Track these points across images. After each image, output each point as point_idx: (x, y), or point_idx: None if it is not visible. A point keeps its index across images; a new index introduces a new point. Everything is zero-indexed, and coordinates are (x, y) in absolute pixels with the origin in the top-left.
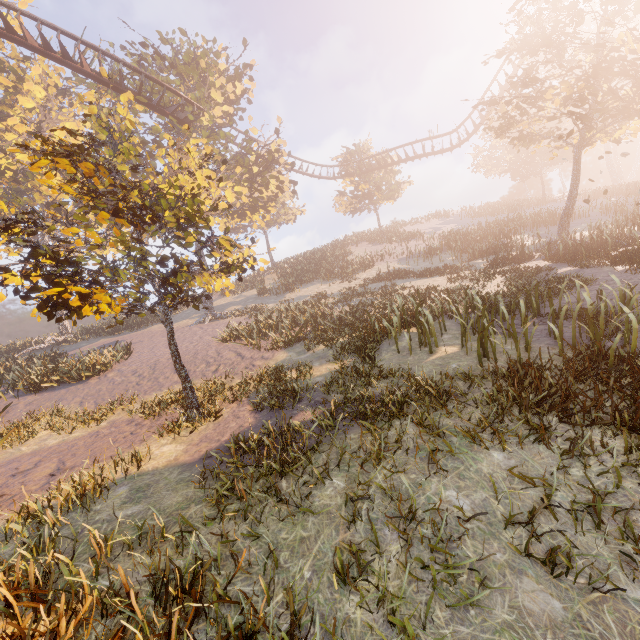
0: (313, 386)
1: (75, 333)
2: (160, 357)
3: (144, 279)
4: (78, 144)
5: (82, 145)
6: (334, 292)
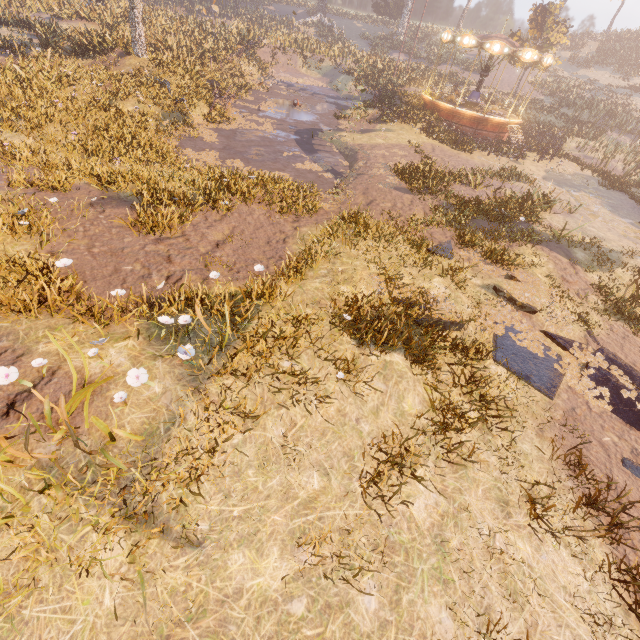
0: (540, 106)
1: None
2: (504, 78)
3: None
4: (542, 10)
5: (542, 10)
6: (603, 83)
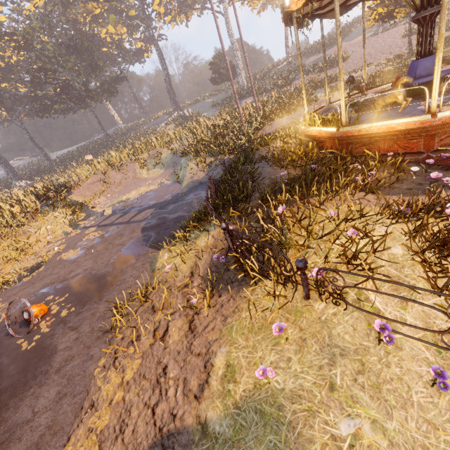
0: None
1: (294, 57)
2: (369, 52)
3: (398, 4)
4: None
5: None
6: None
